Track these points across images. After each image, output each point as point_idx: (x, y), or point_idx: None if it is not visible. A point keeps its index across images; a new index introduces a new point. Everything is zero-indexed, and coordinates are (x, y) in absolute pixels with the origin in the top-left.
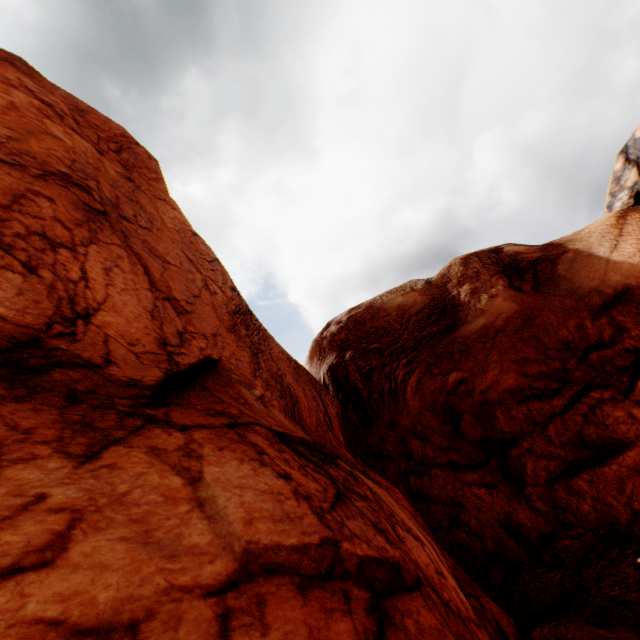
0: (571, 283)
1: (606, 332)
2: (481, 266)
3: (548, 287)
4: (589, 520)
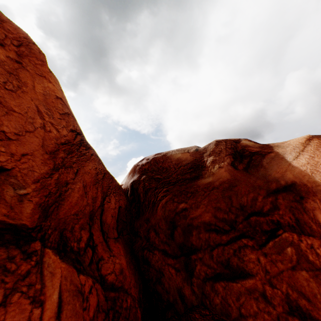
0: (266, 171)
1: (266, 207)
2: (224, 148)
3: (253, 170)
4: (216, 308)
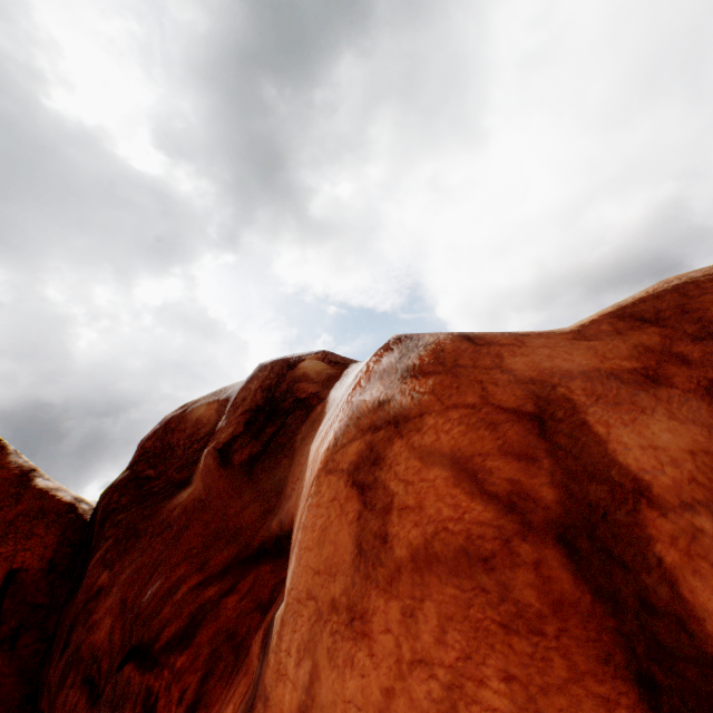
0: (290, 470)
1: (171, 628)
2: (256, 389)
3: (267, 464)
4: None
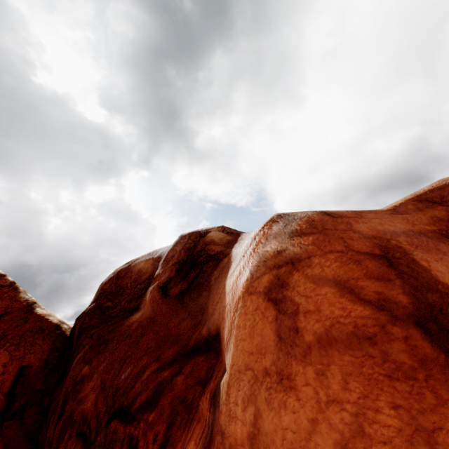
0: (208, 298)
1: (142, 397)
2: (180, 250)
3: (193, 295)
4: None
